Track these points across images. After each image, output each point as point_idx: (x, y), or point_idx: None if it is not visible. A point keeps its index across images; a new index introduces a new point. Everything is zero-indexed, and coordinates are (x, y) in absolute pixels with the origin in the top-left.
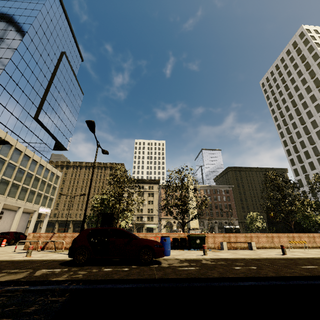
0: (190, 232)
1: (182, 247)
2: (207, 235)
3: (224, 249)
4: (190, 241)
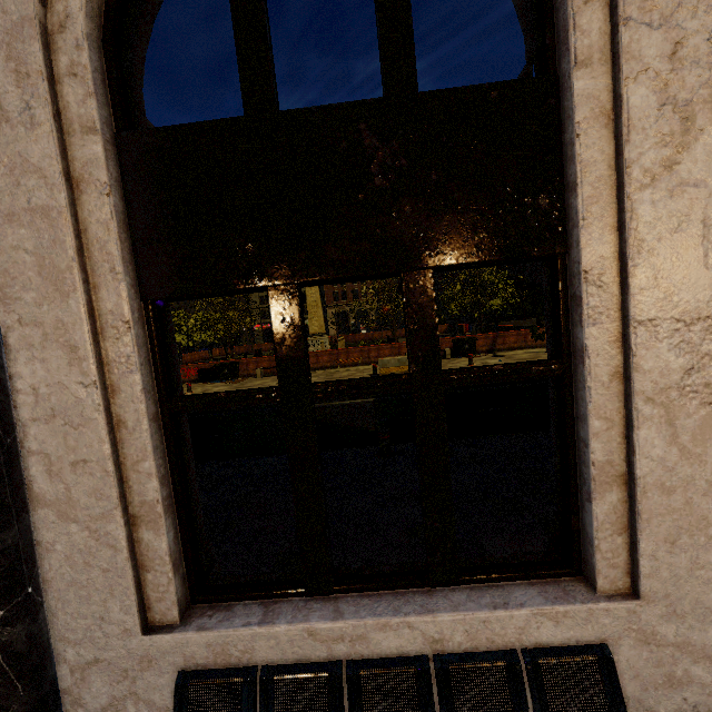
0: (309, 341)
1: (209, 380)
2: (248, 361)
3: (257, 377)
4: (216, 372)
